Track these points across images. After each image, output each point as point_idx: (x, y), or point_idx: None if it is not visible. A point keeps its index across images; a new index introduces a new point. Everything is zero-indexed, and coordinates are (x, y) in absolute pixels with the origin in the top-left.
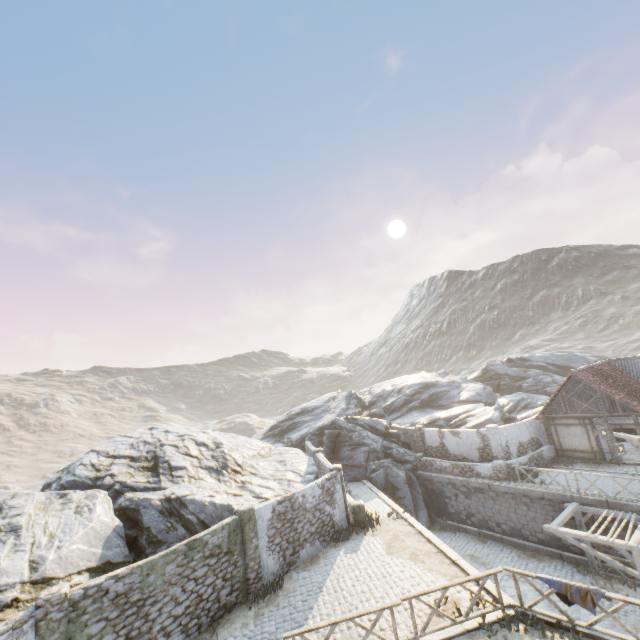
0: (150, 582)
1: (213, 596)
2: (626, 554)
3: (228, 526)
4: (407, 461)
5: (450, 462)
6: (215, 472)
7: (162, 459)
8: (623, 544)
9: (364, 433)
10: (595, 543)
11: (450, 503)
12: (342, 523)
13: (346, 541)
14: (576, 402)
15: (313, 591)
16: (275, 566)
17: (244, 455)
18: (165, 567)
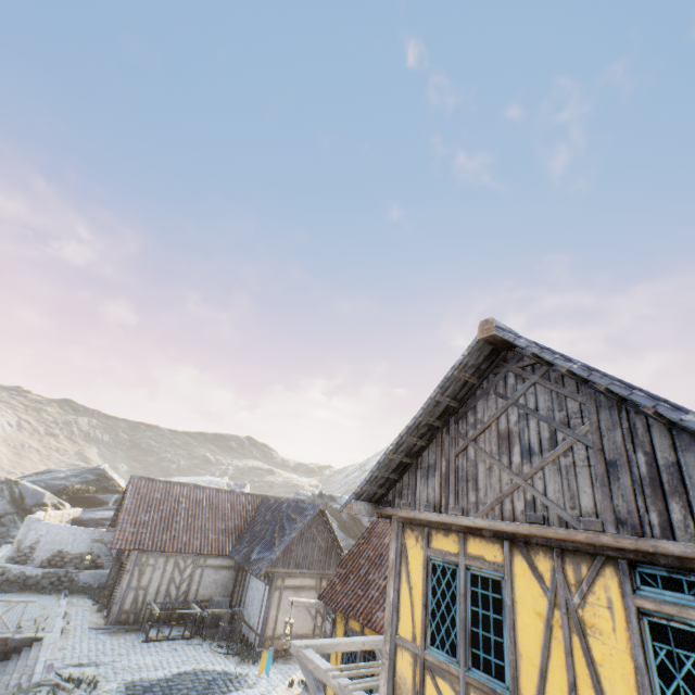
0: None
1: None
2: None
3: None
4: None
5: None
6: None
7: None
8: None
9: None
10: None
11: None
12: None
13: None
14: None
15: None
16: None
17: None
18: None
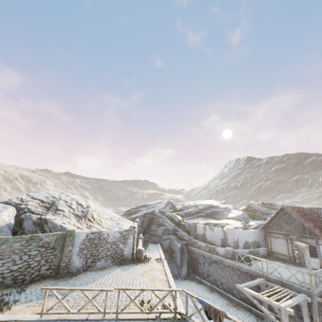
0: (3, 248)
1: (37, 267)
2: (277, 311)
3: (57, 235)
4: (184, 239)
5: (205, 244)
6: (78, 217)
7: (55, 204)
8: (277, 304)
9: (166, 220)
10: (271, 306)
11: (200, 267)
12: (128, 256)
13: (126, 265)
14: (283, 225)
15: (89, 281)
16: (79, 265)
17: (100, 215)
18: (14, 243)
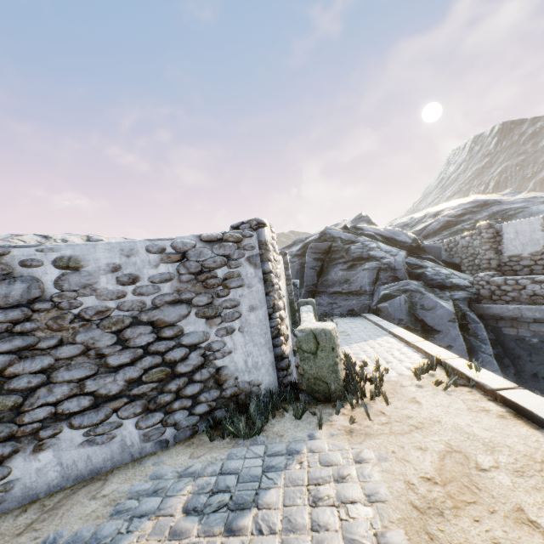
0: None
1: None
2: None
3: None
4: (456, 286)
5: None
6: None
7: None
8: None
9: (372, 244)
10: None
11: None
12: (256, 378)
13: (244, 439)
14: None
15: None
16: None
17: None
18: None
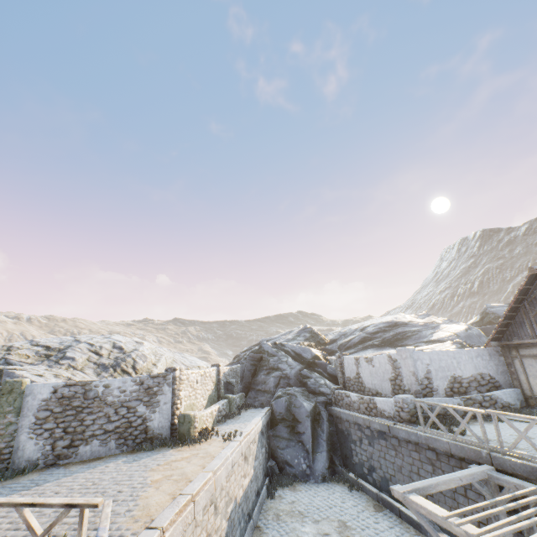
0: None
1: None
2: None
3: None
4: (322, 393)
5: (358, 395)
6: (103, 368)
7: (64, 350)
8: None
9: (284, 358)
10: None
11: (355, 450)
12: (161, 432)
13: (147, 451)
14: None
15: (23, 487)
16: (36, 453)
17: (157, 364)
18: None
